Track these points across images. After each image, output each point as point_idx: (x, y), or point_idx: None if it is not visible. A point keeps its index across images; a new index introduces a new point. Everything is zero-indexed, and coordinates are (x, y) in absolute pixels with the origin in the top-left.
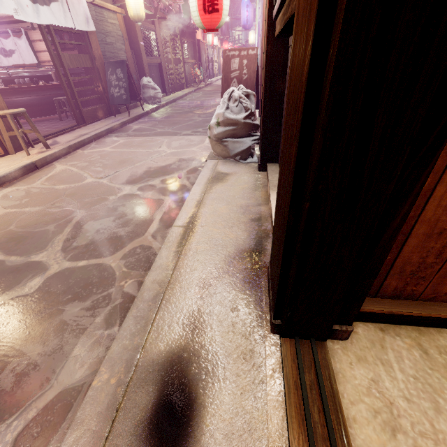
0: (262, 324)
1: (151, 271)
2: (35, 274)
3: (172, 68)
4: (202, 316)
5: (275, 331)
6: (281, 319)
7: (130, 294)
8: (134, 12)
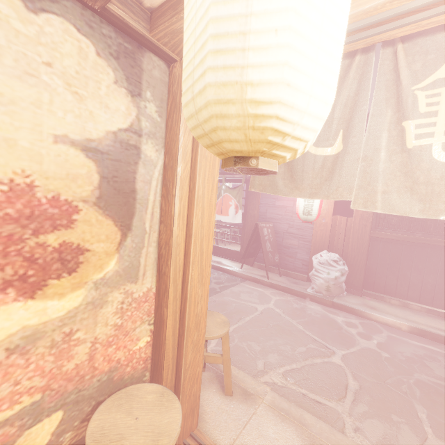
0: None
1: None
2: None
3: None
4: None
5: None
6: None
7: None
8: None
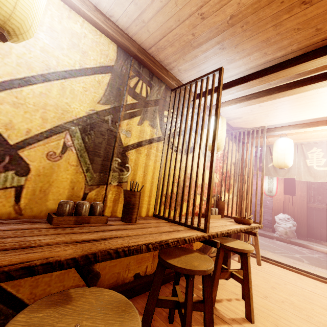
0: None
1: None
2: None
3: None
4: None
5: None
6: None
7: None
8: None
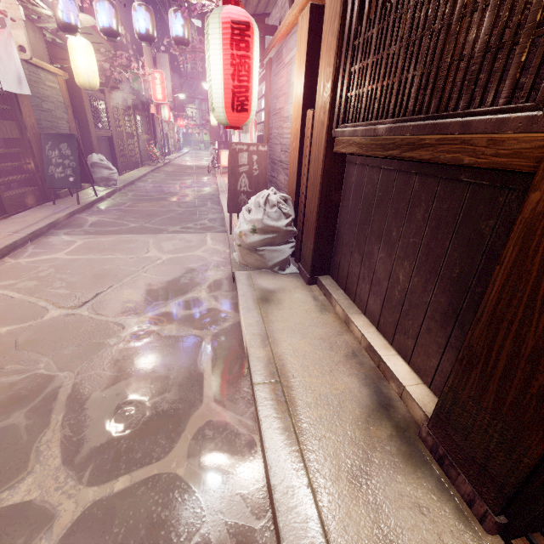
0: (469, 523)
1: (274, 474)
2: (28, 536)
3: (125, 143)
4: (394, 537)
5: (496, 531)
6: (509, 515)
7: (242, 524)
8: (85, 79)
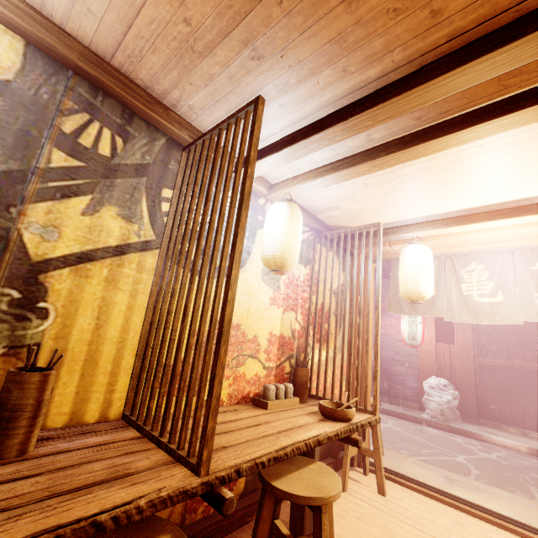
0: None
1: None
2: None
3: None
4: None
5: None
6: None
7: None
8: None
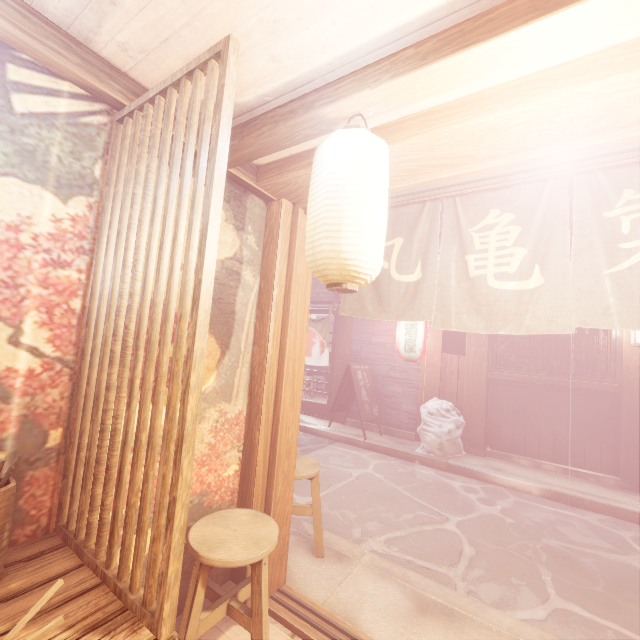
0: None
1: None
2: None
3: None
4: None
5: None
6: None
7: None
8: None
